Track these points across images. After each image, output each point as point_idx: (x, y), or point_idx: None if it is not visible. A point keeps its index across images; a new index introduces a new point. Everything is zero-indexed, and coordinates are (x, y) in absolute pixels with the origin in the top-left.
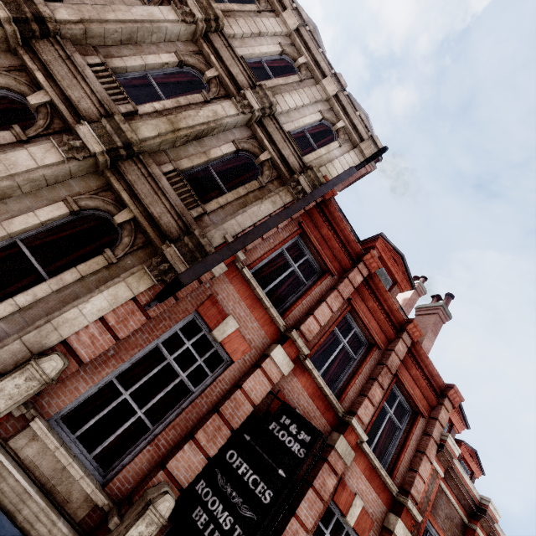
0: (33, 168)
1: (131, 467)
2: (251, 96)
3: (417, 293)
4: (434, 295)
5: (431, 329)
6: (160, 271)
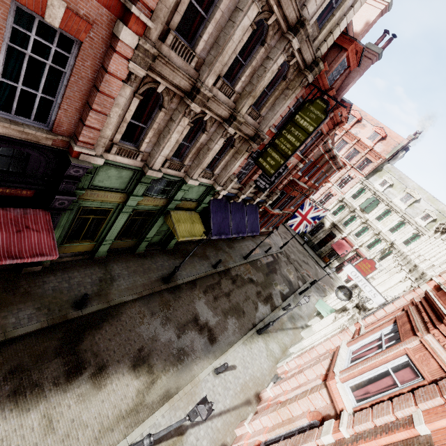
0: (219, 147)
1: (244, 180)
2: (295, 42)
3: (381, 14)
4: (386, 30)
5: (360, 74)
6: (251, 151)
